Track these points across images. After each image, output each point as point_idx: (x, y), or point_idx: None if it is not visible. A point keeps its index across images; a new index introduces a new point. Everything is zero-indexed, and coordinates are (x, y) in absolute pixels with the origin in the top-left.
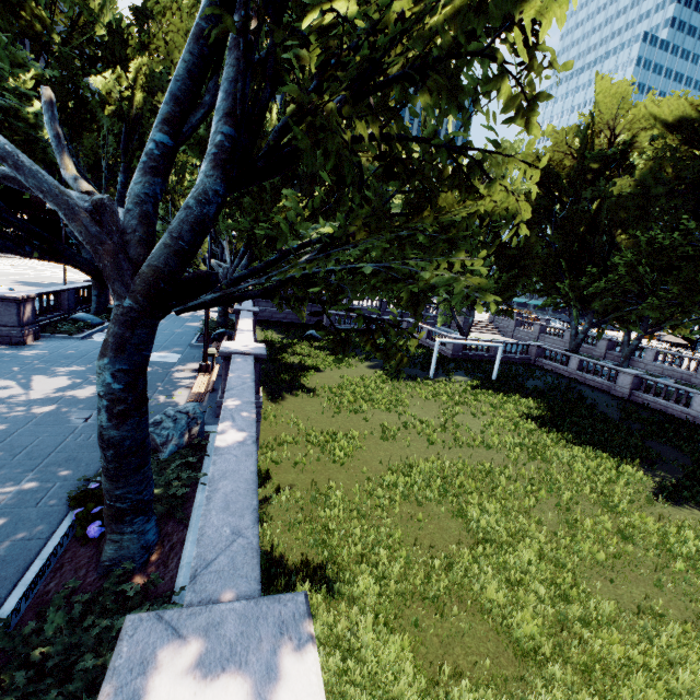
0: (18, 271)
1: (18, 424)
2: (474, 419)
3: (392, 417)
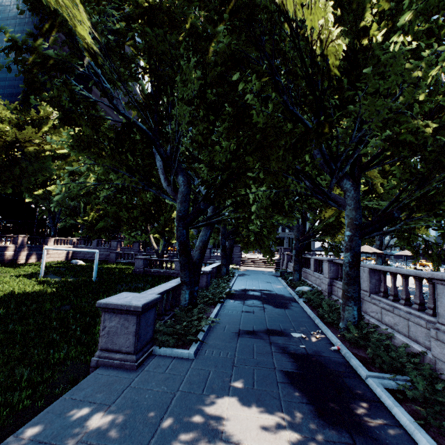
0: None
1: None
2: None
3: None
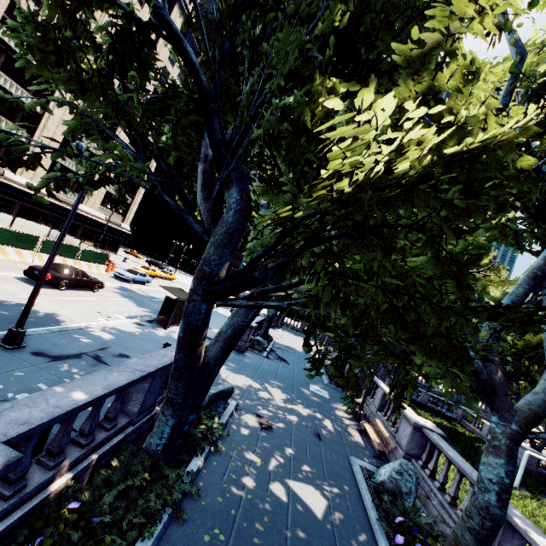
0: None
1: (288, 426)
2: None
3: None
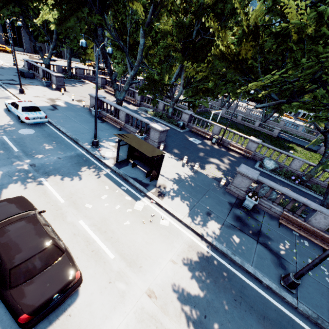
0: None
1: None
2: (236, 139)
3: None
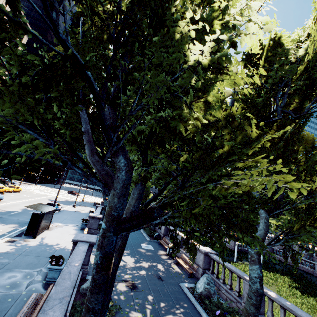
0: (42, 193)
1: (143, 280)
2: (269, 286)
3: (236, 283)
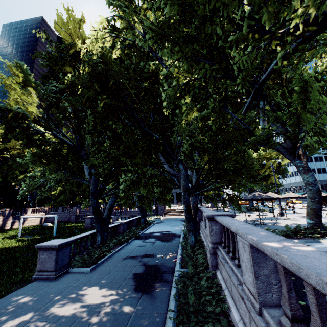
0: None
1: None
2: None
3: None
